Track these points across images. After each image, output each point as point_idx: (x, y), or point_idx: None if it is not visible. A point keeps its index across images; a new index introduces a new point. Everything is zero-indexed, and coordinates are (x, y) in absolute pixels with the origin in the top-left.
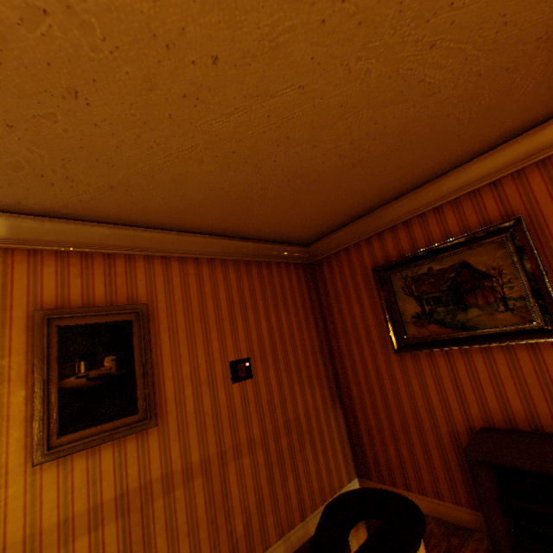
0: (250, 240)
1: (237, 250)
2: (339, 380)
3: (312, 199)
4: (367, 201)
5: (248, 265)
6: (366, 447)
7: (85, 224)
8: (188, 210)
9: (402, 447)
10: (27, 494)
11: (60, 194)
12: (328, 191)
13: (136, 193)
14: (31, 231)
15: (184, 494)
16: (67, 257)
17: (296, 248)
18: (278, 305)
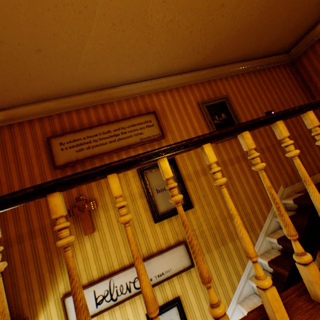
0: (257, 59)
1: (252, 66)
2: None
3: (297, 14)
4: None
5: (258, 72)
6: None
7: (200, 71)
8: (236, 49)
9: None
10: (217, 152)
11: (198, 58)
12: (308, 3)
13: (221, 46)
14: (187, 79)
15: (262, 157)
16: (197, 85)
17: (281, 56)
18: (279, 87)
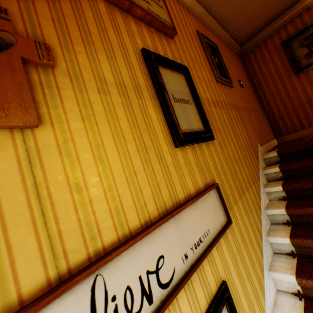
0: (228, 35)
1: (225, 38)
2: (262, 103)
3: None
4: (285, 5)
5: (227, 48)
6: (280, 124)
7: (197, 3)
8: None
9: (299, 114)
10: (218, 90)
11: None
12: None
13: None
14: (187, 0)
15: (244, 114)
16: (193, 17)
17: (238, 46)
18: (239, 68)
